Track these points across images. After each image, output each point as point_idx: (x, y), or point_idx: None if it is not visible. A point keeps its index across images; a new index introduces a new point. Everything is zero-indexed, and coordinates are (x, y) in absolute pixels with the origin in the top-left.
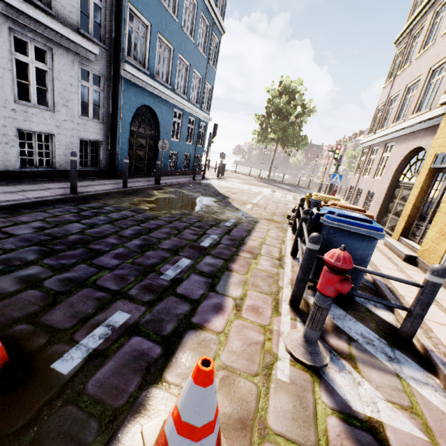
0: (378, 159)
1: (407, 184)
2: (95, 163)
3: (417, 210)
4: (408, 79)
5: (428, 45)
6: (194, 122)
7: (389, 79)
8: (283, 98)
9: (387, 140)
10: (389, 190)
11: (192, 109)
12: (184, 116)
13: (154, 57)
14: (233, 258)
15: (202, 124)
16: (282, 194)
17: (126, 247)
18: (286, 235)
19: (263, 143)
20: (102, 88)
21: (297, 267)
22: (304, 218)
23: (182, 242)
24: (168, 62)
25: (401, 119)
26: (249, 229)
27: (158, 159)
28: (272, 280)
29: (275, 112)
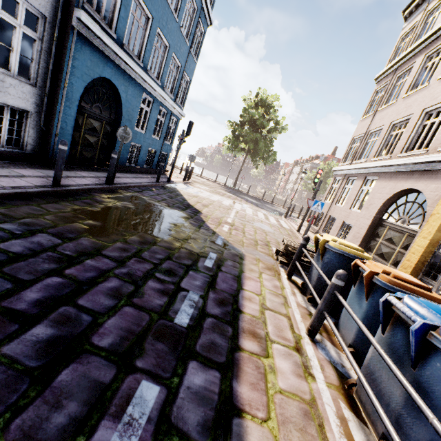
0: (356, 190)
1: (395, 225)
2: (18, 141)
3: (422, 264)
4: (393, 116)
5: (420, 86)
6: (164, 114)
7: (367, 113)
8: (260, 110)
9: (367, 173)
10: (371, 227)
11: (165, 99)
12: (154, 104)
13: (126, 19)
14: (234, 361)
15: (173, 118)
16: (253, 210)
17: (6, 356)
18: (283, 283)
19: (233, 151)
20: (40, 36)
21: (327, 368)
22: (339, 286)
23: (142, 320)
24: (144, 33)
25: (384, 154)
26: (237, 274)
27: (115, 151)
28: (315, 429)
29: (249, 122)
